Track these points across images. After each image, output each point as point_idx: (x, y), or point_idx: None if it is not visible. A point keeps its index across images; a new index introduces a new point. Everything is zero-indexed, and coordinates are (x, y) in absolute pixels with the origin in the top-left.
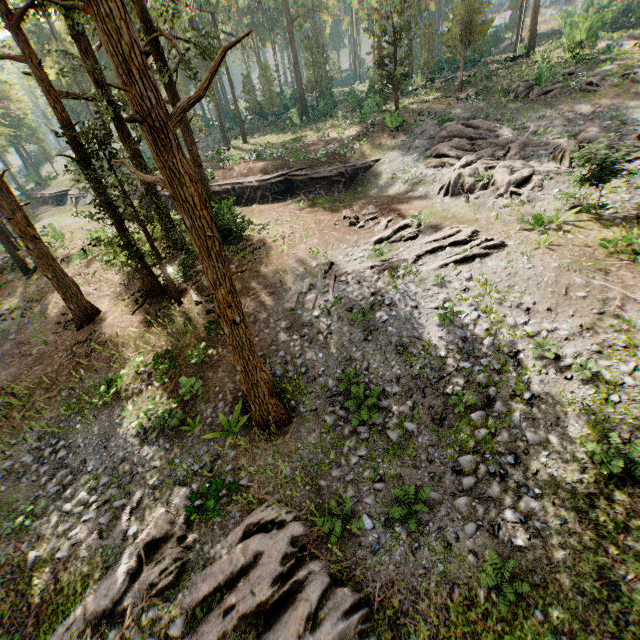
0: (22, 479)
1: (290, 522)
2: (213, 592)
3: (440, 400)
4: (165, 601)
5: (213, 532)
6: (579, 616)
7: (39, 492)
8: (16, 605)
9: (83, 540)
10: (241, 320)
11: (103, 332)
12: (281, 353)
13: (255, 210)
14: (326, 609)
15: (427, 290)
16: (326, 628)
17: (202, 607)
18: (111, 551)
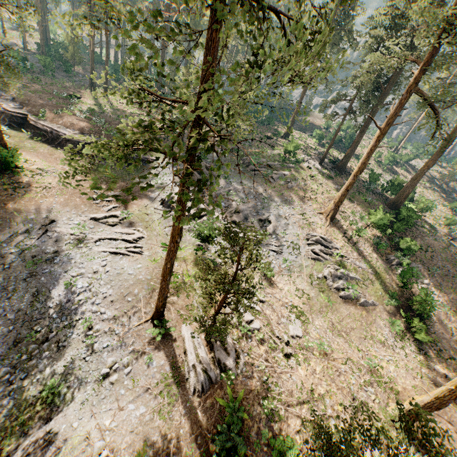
0: None
1: None
2: None
3: (28, 331)
4: None
5: None
6: None
7: None
8: None
9: None
10: None
11: None
12: None
13: (55, 155)
14: None
15: (81, 263)
16: None
17: None
18: None
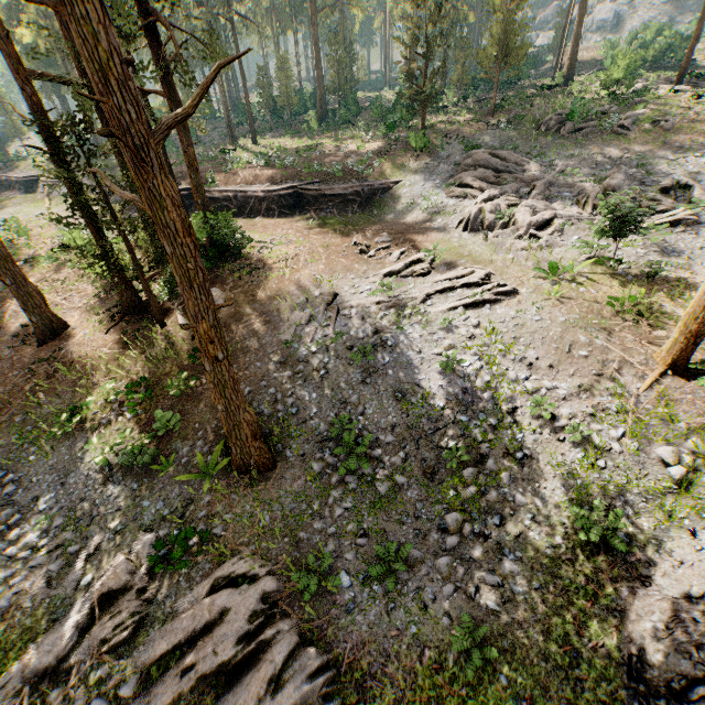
0: None
1: (263, 576)
2: (172, 650)
3: (434, 453)
4: (118, 659)
5: (178, 584)
6: (541, 682)
7: None
8: None
9: (28, 589)
10: (224, 357)
11: (70, 350)
12: (271, 390)
13: (258, 224)
14: (291, 671)
15: (433, 334)
16: (288, 691)
17: (159, 666)
18: (60, 602)
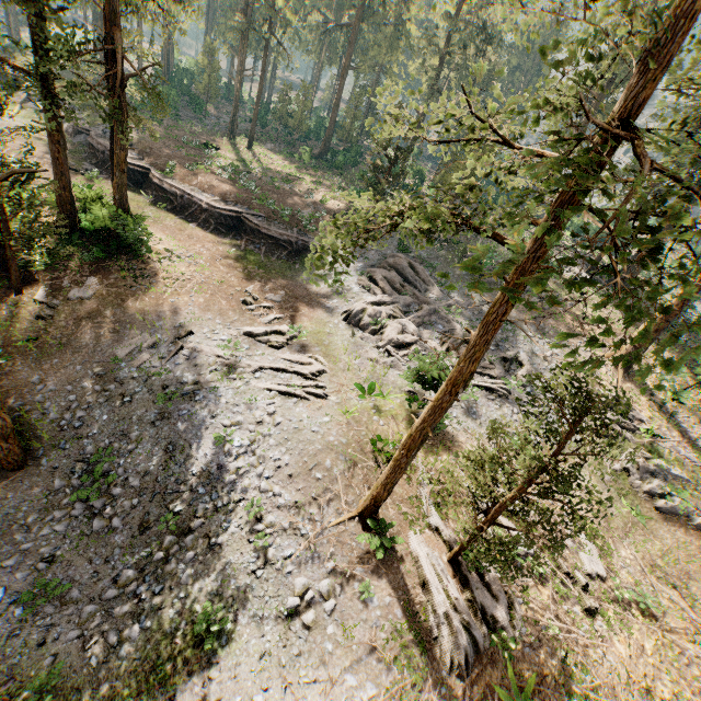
0: None
1: None
2: None
3: (160, 510)
4: None
5: None
6: None
7: None
8: None
9: None
10: None
11: None
12: (72, 397)
13: (187, 231)
14: None
15: (236, 405)
16: None
17: None
18: None
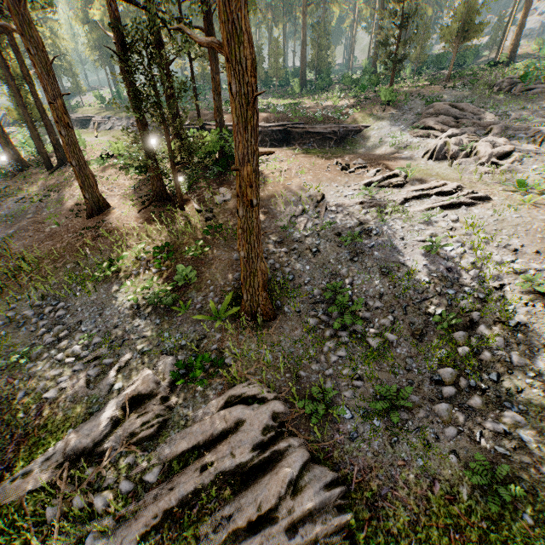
0: (21, 328)
1: (270, 401)
2: (191, 450)
3: (421, 318)
4: (143, 451)
5: (194, 399)
6: None
7: (35, 340)
8: (0, 432)
9: (71, 387)
10: (257, 203)
11: (110, 223)
12: (271, 261)
13: None
14: (306, 480)
15: (414, 226)
16: (308, 495)
17: (179, 461)
18: (96, 400)
